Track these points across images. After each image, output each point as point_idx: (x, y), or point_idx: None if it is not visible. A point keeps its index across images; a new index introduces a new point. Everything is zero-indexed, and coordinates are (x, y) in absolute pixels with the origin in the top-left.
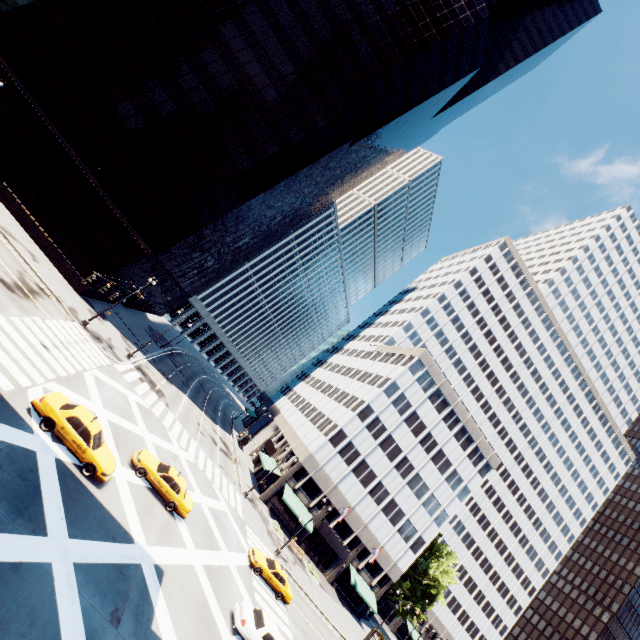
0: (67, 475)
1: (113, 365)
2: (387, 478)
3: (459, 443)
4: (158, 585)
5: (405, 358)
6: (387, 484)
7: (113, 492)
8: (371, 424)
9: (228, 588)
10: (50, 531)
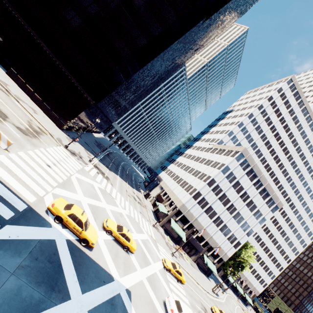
0: (74, 248)
1: (83, 168)
2: (222, 214)
3: (261, 196)
4: (130, 303)
5: (232, 152)
6: (222, 217)
7: (98, 250)
8: (214, 188)
9: (158, 286)
10: (71, 294)
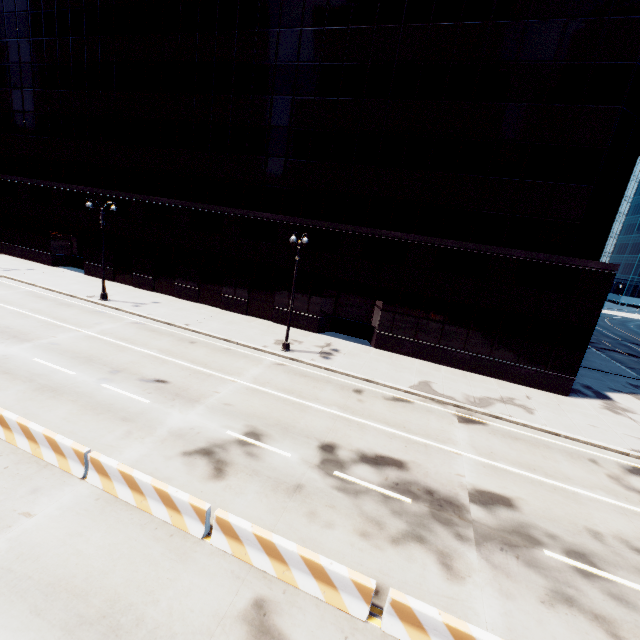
0: None
1: None
2: None
3: None
4: None
5: None
6: None
7: None
8: None
9: None
10: None
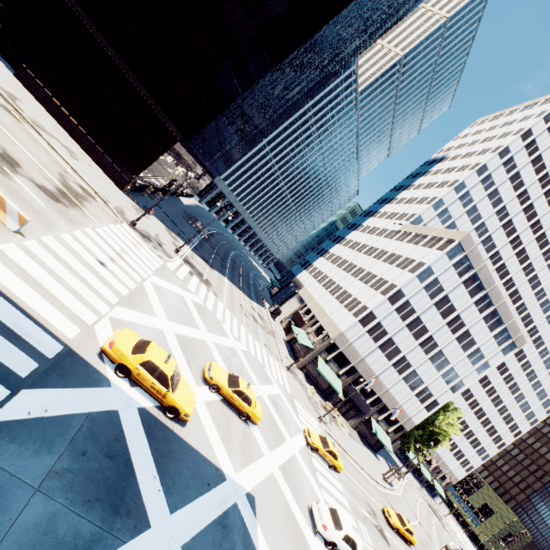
0: (152, 425)
1: (165, 265)
2: (411, 353)
3: (487, 325)
4: (254, 519)
5: (441, 241)
6: (410, 358)
7: (196, 423)
8: (400, 307)
9: (300, 481)
10: (151, 517)
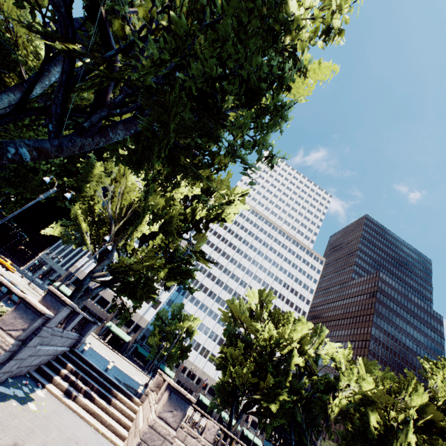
0: None
1: None
2: None
3: None
4: None
5: None
6: None
7: None
8: None
9: None
10: None
